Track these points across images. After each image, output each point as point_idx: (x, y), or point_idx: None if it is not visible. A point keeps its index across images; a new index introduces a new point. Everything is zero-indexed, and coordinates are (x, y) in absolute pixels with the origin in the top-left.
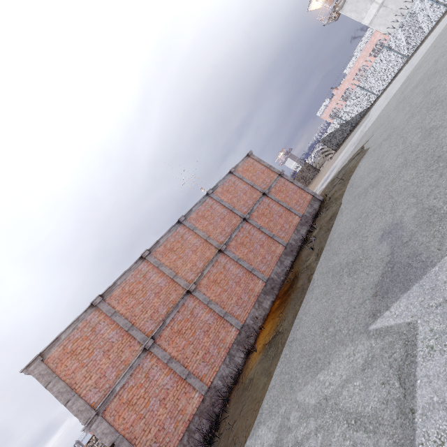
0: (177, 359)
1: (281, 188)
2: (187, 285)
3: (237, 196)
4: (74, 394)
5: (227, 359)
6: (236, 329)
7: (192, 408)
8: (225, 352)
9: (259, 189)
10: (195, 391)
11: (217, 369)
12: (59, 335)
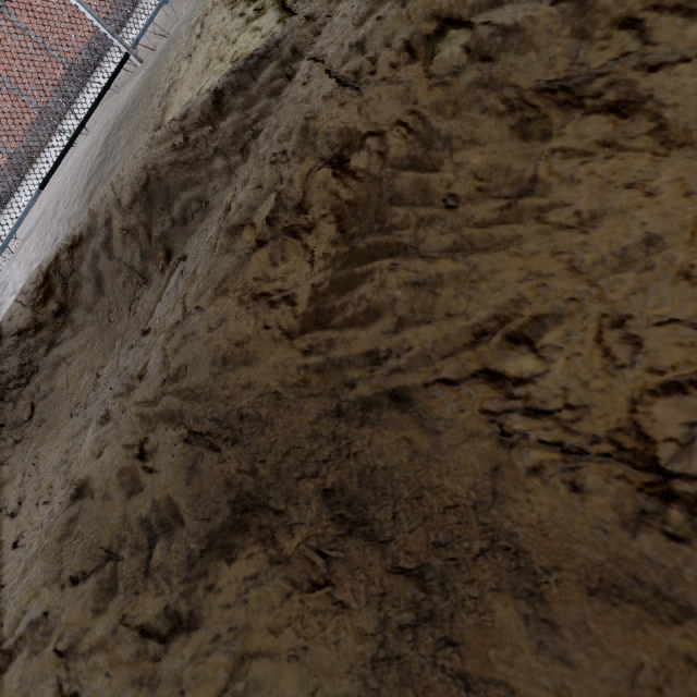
0: None
1: None
2: None
3: None
4: None
5: None
6: (6, 155)
7: None
8: None
9: None
10: None
11: None
12: None
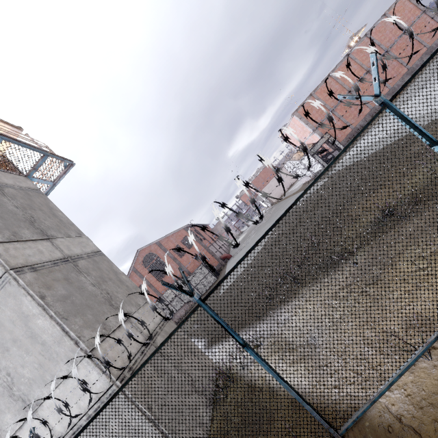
0: (342, 117)
1: (421, 25)
2: (349, 89)
3: (385, 35)
4: (308, 123)
5: (363, 119)
6: (369, 109)
7: (347, 132)
8: (363, 117)
9: (402, 27)
10: (349, 128)
11: (358, 122)
12: (300, 105)
